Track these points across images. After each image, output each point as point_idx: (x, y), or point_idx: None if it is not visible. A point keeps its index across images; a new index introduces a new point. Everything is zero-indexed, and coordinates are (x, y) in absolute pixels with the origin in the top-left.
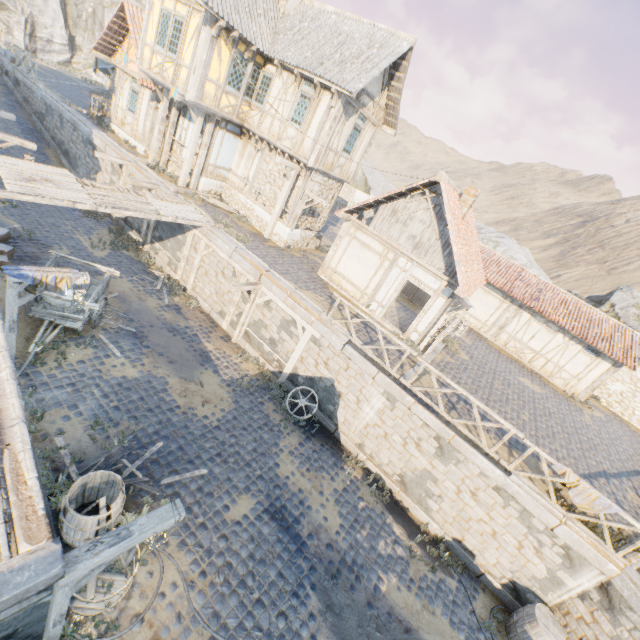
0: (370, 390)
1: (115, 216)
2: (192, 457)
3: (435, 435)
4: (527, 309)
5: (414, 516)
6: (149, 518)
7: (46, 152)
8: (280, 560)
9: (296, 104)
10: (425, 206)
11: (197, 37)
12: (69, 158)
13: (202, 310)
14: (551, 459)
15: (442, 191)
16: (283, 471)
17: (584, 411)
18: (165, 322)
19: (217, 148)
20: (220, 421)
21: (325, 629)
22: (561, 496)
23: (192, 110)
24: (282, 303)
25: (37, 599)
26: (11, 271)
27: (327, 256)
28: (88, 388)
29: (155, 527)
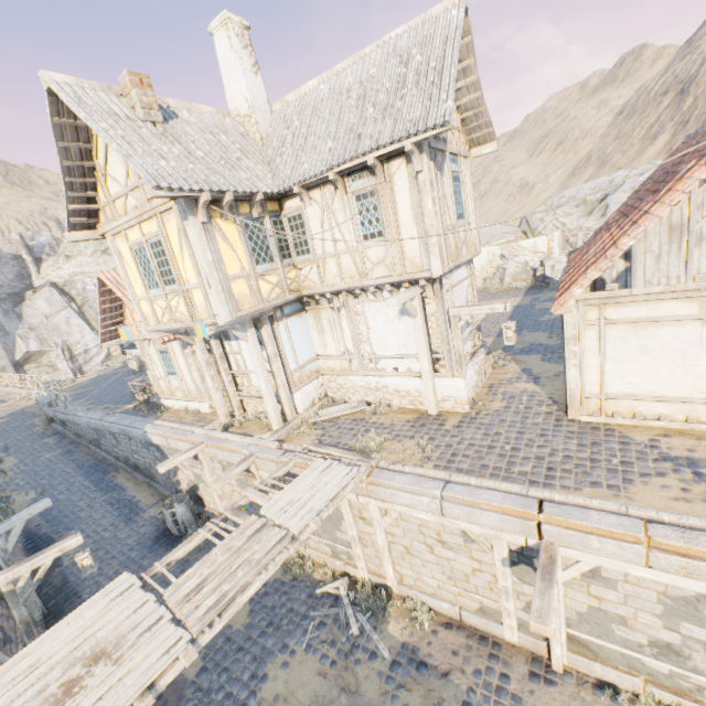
0: None
1: None
2: None
3: None
4: None
5: None
6: None
7: (117, 481)
8: None
9: (356, 215)
10: None
11: (185, 241)
12: (141, 471)
13: (443, 618)
14: None
15: None
16: None
17: None
18: None
19: (288, 346)
20: None
21: None
22: None
23: (234, 330)
24: (644, 569)
25: None
26: None
27: (567, 381)
28: None
29: None
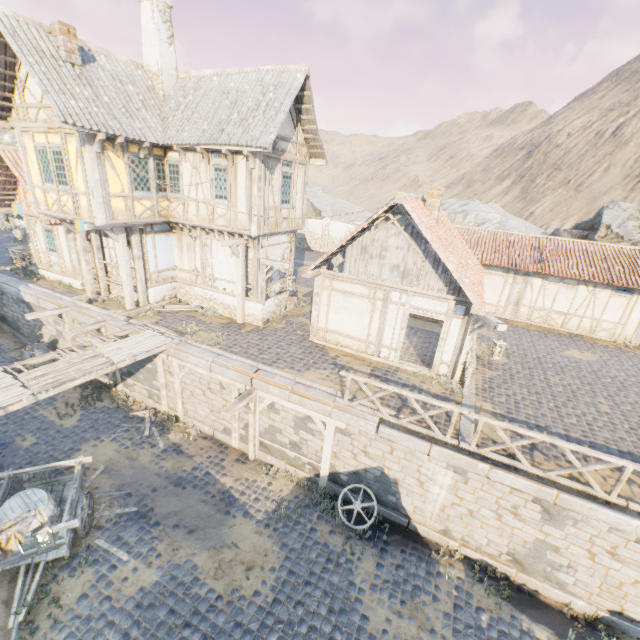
0: (430, 467)
1: None
2: None
3: (532, 498)
4: (535, 274)
5: (548, 598)
6: None
7: None
8: None
9: (213, 180)
10: (395, 231)
11: (81, 160)
12: (8, 323)
13: (204, 435)
14: None
15: (408, 212)
16: (375, 624)
17: None
18: (168, 475)
19: (152, 254)
20: (275, 589)
21: None
22: None
23: (109, 231)
24: (287, 402)
25: None
26: None
27: (312, 318)
28: (100, 637)
29: None
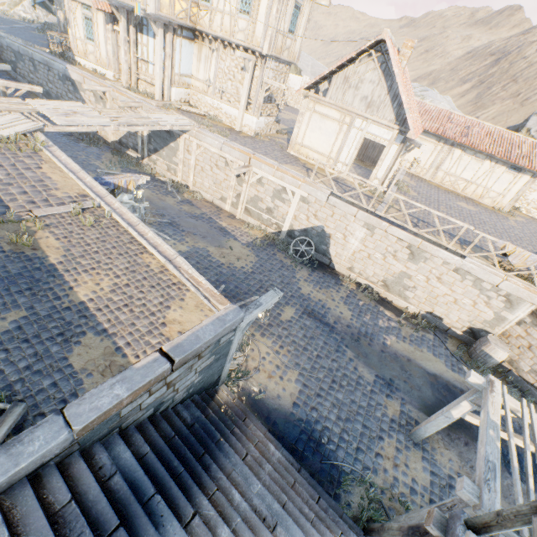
0: (353, 226)
1: (111, 141)
2: (246, 291)
3: (407, 245)
4: (458, 146)
5: (396, 305)
6: (266, 297)
7: (31, 98)
8: (322, 336)
9: None
10: (372, 67)
11: None
12: (52, 99)
13: (206, 200)
14: (495, 239)
15: (388, 48)
16: (305, 291)
17: (509, 218)
18: (186, 213)
19: (178, 57)
20: (253, 268)
21: (360, 364)
22: (502, 265)
23: (153, 23)
24: (272, 177)
25: (230, 336)
26: (100, 181)
27: (293, 134)
28: None
29: (271, 300)
